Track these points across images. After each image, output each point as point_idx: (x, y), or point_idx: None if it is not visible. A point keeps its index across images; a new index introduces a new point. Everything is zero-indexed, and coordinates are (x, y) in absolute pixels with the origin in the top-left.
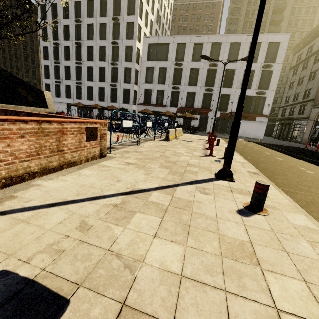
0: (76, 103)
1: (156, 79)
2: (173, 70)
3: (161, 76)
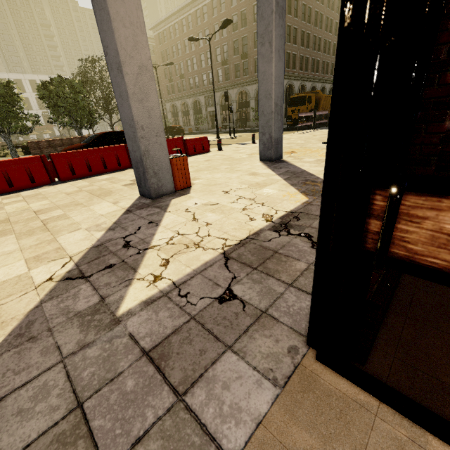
0: None
1: None
2: None
3: None
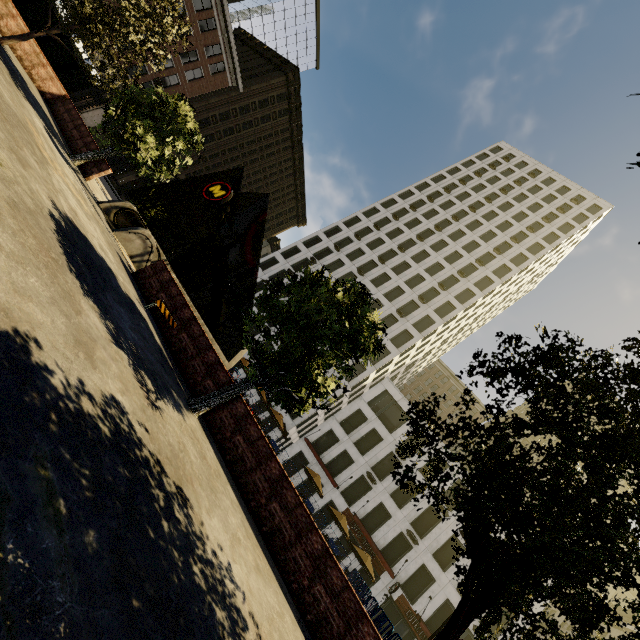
0: (244, 358)
1: (358, 435)
2: (389, 452)
3: (367, 440)
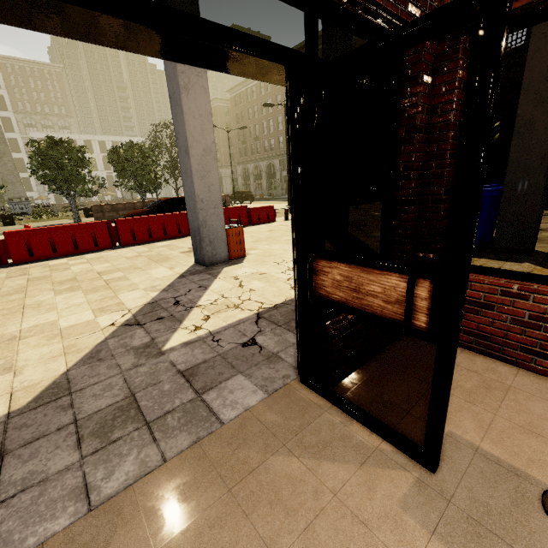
0: None
1: None
2: None
3: None
